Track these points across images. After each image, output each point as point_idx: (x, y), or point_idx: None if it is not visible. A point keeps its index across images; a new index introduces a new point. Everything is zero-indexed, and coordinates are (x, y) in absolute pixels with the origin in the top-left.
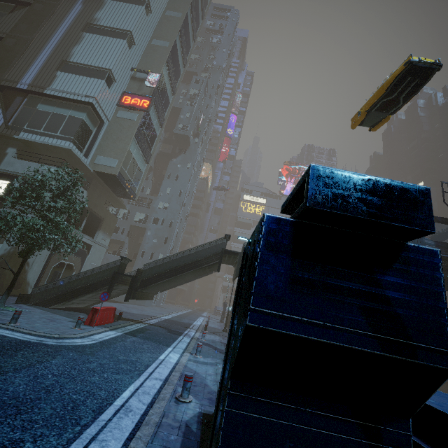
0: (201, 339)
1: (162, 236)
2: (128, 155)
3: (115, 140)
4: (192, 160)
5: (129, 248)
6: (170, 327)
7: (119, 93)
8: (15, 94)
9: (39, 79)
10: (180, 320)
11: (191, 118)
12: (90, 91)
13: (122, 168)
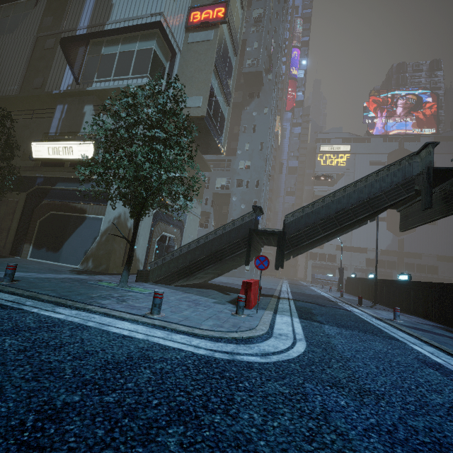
0: (397, 321)
1: (250, 200)
2: (210, 90)
3: (192, 73)
4: (269, 103)
5: (215, 220)
6: (317, 302)
7: (185, 10)
8: (77, 46)
9: (96, 16)
10: (303, 291)
11: (261, 47)
12: (154, 7)
13: (206, 109)
